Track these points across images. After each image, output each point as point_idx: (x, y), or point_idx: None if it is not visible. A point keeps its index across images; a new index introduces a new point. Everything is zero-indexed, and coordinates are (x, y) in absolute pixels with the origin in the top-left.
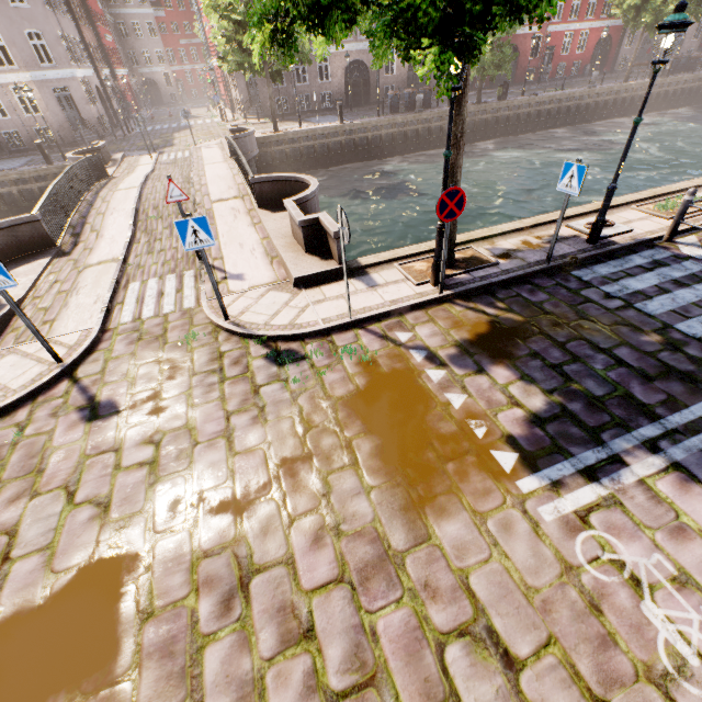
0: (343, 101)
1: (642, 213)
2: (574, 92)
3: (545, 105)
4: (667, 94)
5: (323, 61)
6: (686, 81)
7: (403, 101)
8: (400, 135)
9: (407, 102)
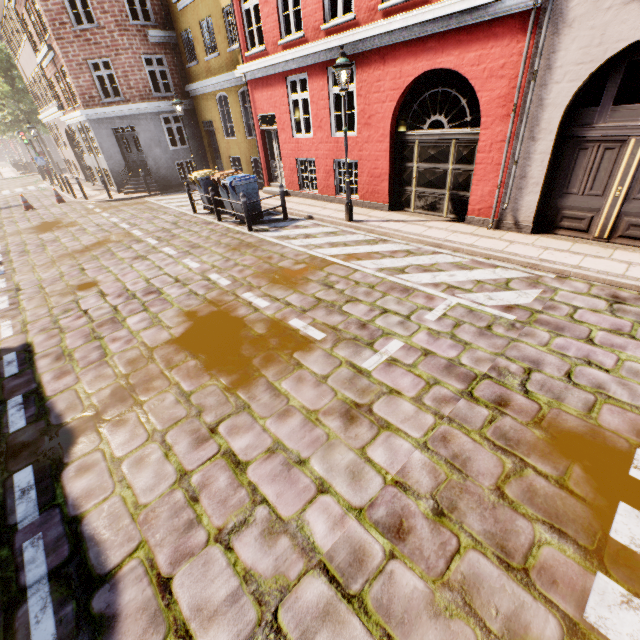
0: None
1: None
2: None
3: None
4: None
5: None
6: None
7: None
8: None
9: None
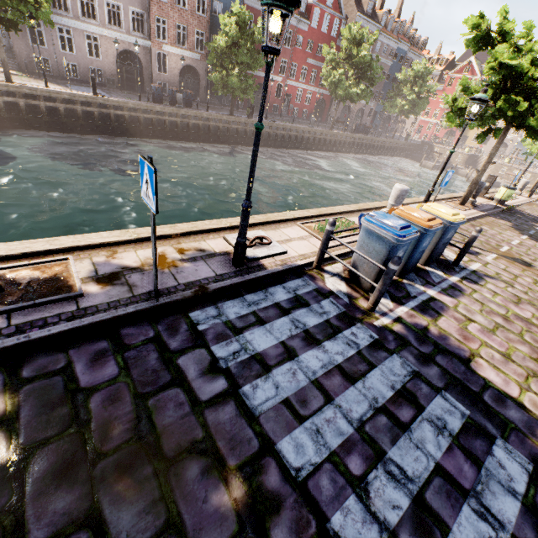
0: (116, 82)
1: (304, 231)
2: (299, 127)
3: (281, 131)
4: (354, 144)
5: (92, 39)
6: (363, 139)
7: (165, 95)
8: (160, 122)
9: (170, 97)
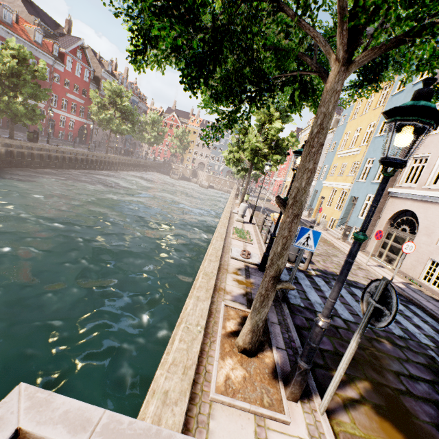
0: None
1: (239, 241)
2: (84, 151)
3: (68, 154)
4: (126, 164)
5: None
6: (131, 160)
7: None
8: None
9: None
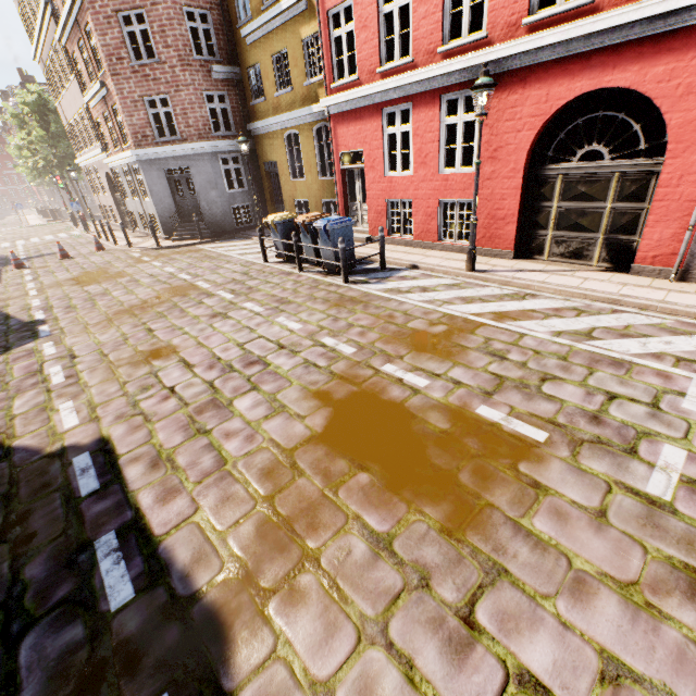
0: None
1: None
2: None
3: None
4: None
5: None
6: None
7: None
8: None
9: None
